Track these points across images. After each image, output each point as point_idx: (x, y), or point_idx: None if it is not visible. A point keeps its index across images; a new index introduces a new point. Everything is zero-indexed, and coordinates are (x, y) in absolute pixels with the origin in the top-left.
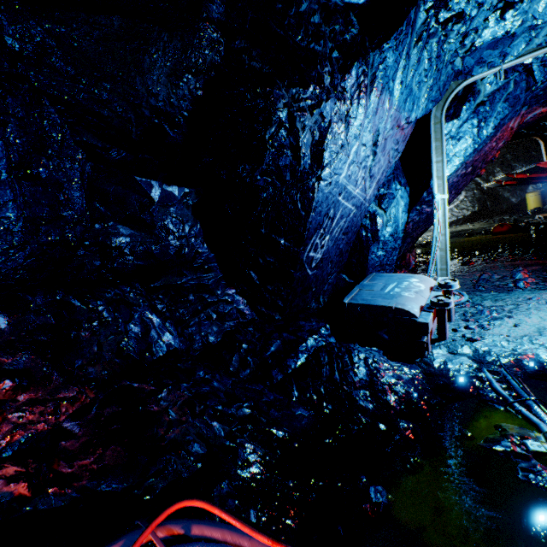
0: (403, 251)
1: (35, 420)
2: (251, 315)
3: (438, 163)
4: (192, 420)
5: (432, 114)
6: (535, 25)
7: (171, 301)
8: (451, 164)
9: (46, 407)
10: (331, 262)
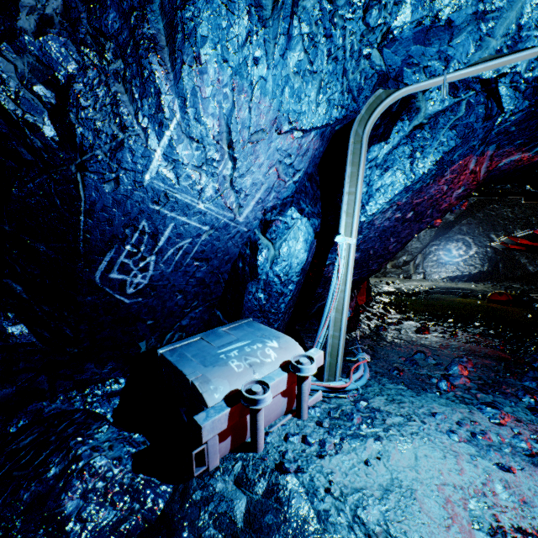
0: None
1: None
2: (22, 338)
3: (351, 195)
4: None
5: (352, 130)
6: (483, 11)
7: None
8: (374, 201)
9: None
10: (181, 292)
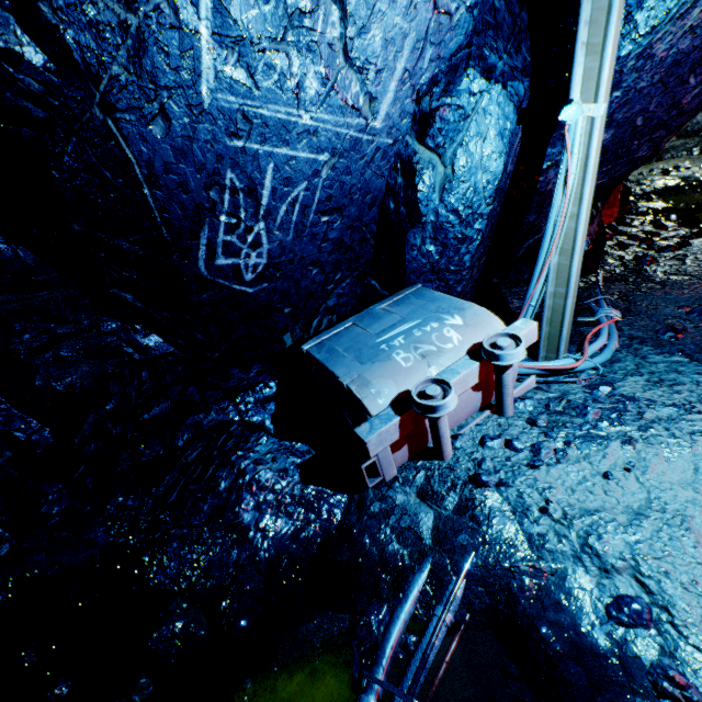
0: None
1: None
2: (160, 350)
3: None
4: None
5: None
6: None
7: None
8: None
9: None
10: (316, 265)
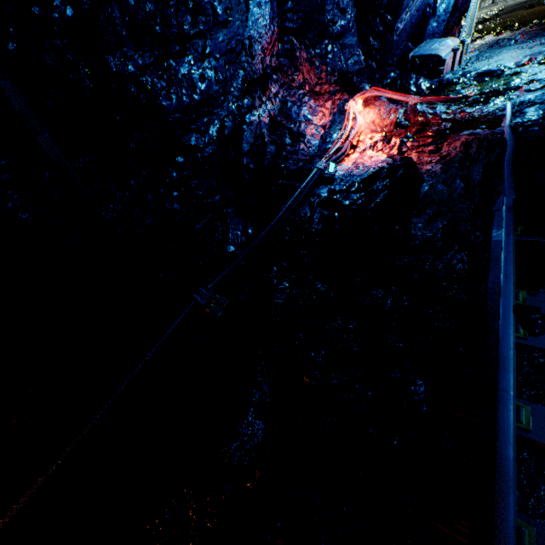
0: (451, 25)
1: (329, 80)
2: (364, 65)
3: None
4: (363, 86)
5: None
6: None
7: (341, 52)
8: None
9: (331, 76)
10: (405, 33)
